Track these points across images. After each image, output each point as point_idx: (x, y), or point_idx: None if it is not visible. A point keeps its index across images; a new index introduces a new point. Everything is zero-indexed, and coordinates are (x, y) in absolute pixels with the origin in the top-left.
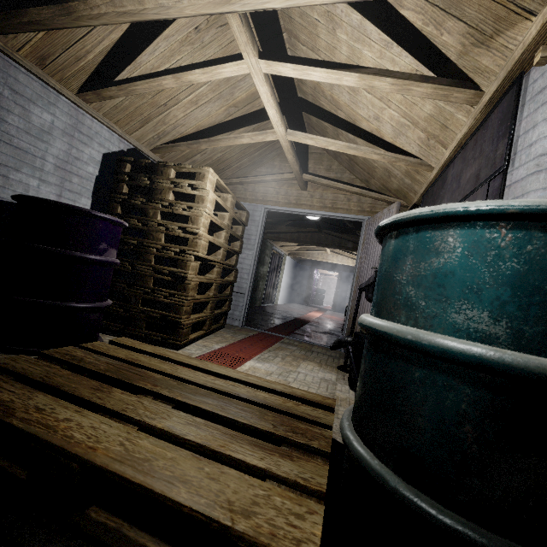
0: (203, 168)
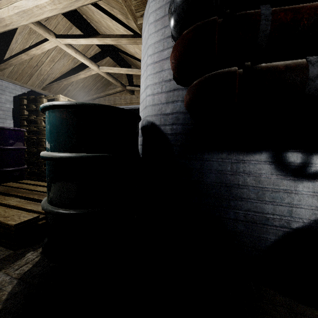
0: (57, 96)
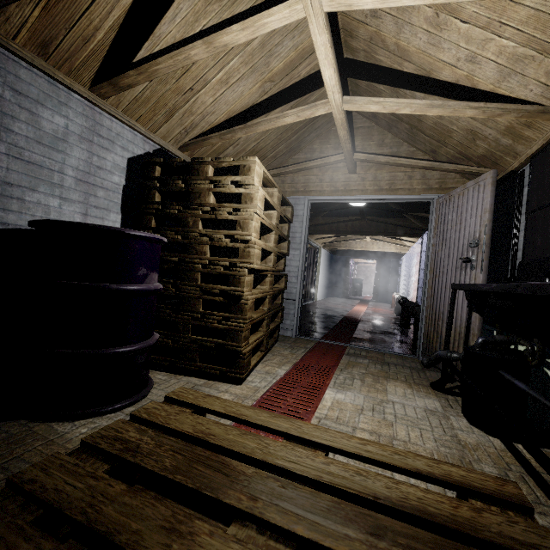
0: (248, 159)
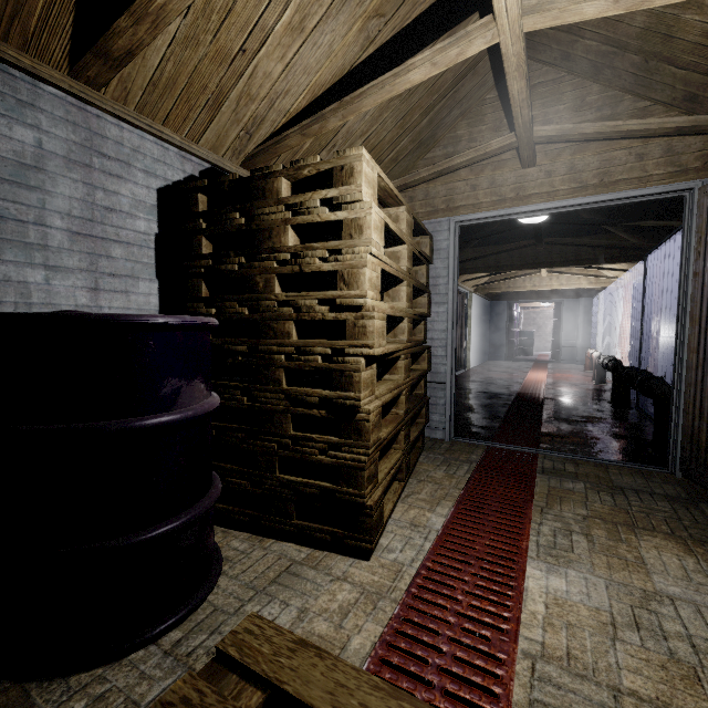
0: (347, 154)
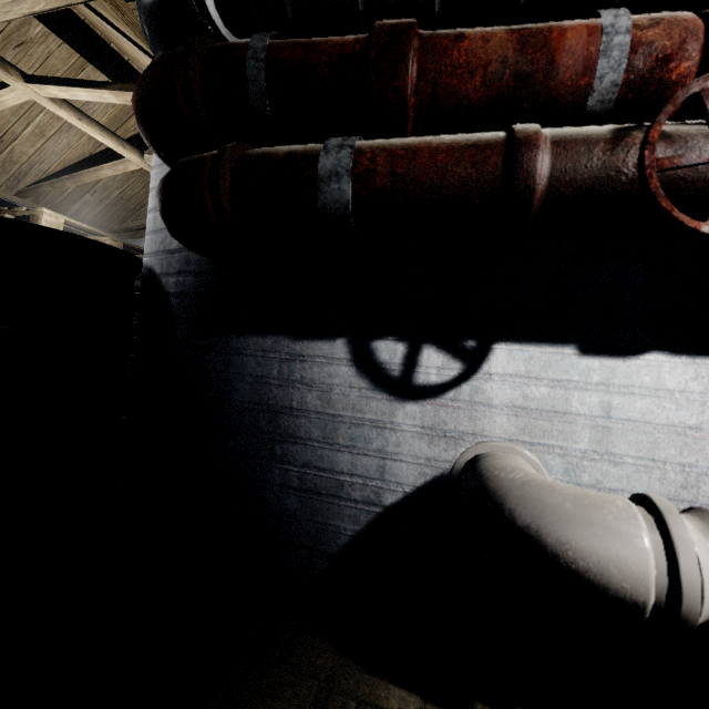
0: (37, 210)
